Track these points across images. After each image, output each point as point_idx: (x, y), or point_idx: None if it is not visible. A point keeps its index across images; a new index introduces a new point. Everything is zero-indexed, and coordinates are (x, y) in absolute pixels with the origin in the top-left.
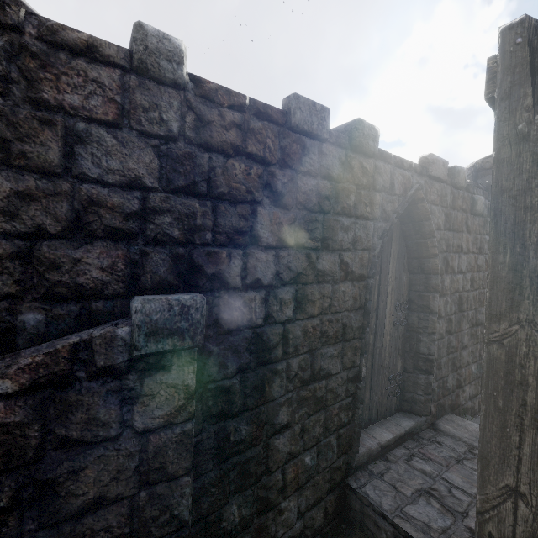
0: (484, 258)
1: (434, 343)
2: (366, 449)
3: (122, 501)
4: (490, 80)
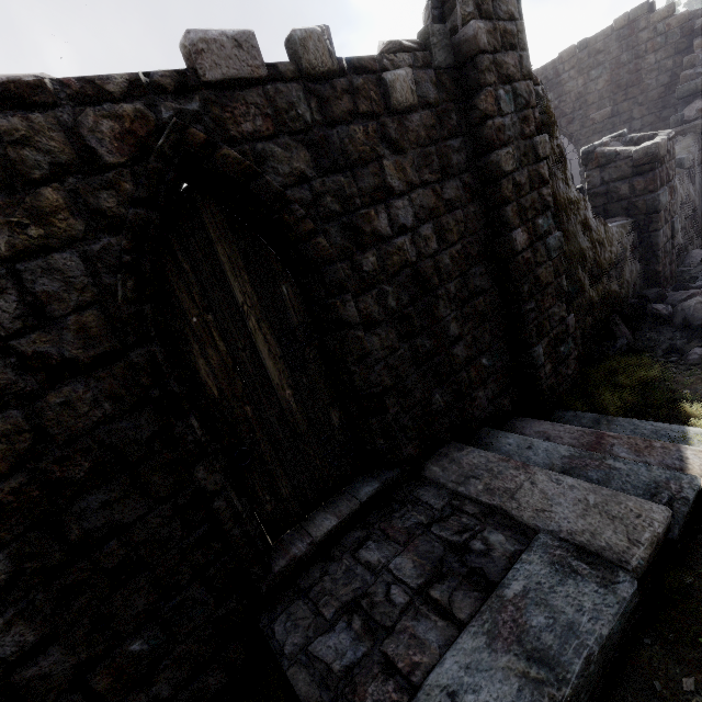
0: (460, 182)
1: (372, 370)
2: (288, 560)
3: None
4: None
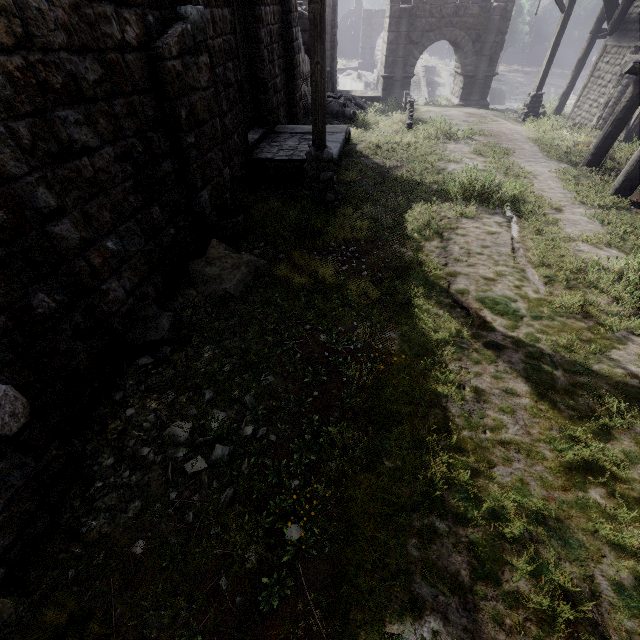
0: None
1: (265, 69)
2: (251, 142)
3: (207, 122)
4: None
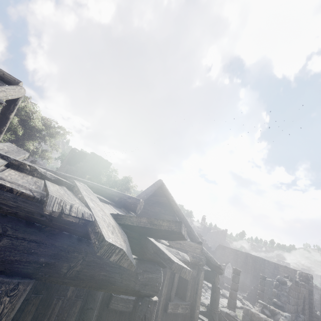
0: (308, 305)
1: None
2: None
3: None
4: None
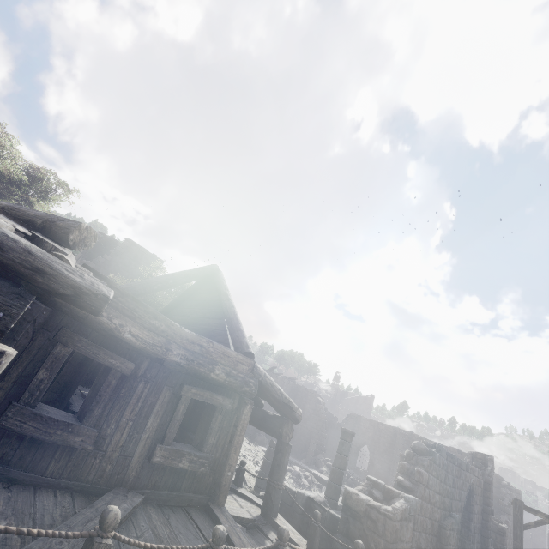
0: (481, 508)
1: (470, 545)
2: None
3: None
4: (512, 502)
